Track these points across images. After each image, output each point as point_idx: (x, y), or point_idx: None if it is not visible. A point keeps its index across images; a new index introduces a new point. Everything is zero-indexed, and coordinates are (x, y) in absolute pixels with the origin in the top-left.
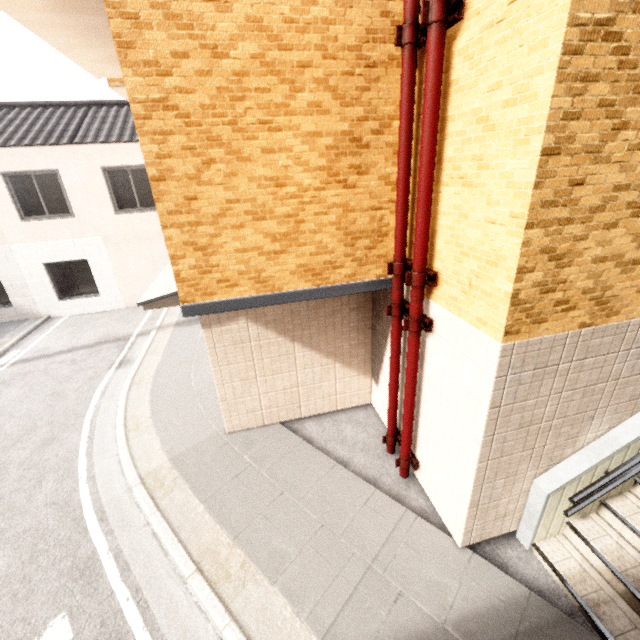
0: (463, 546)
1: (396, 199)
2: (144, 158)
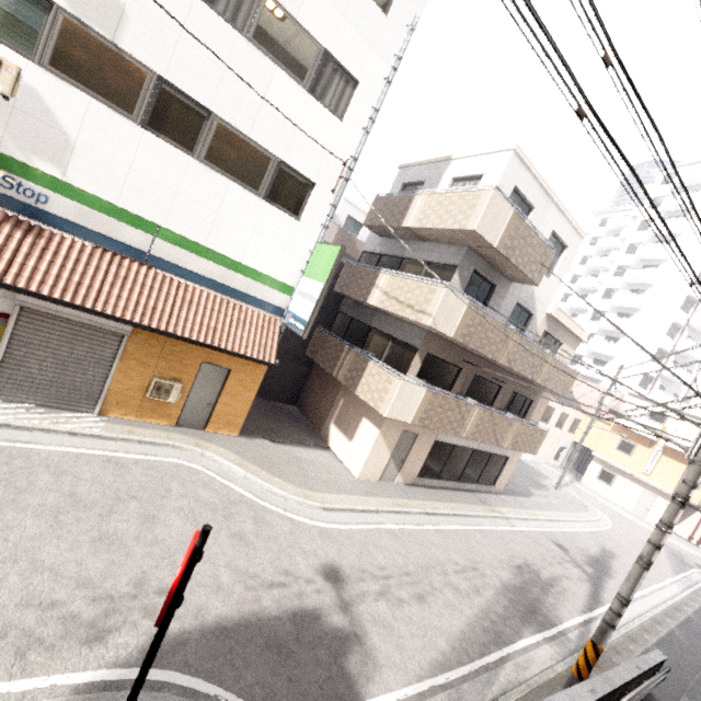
0: None
1: None
2: None
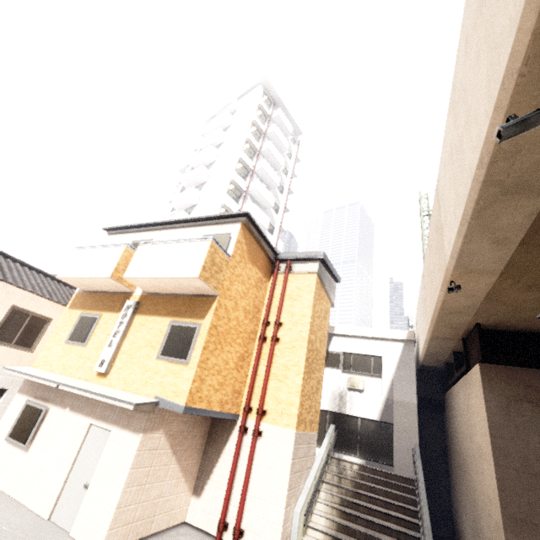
0: None
1: (251, 381)
2: (205, 340)
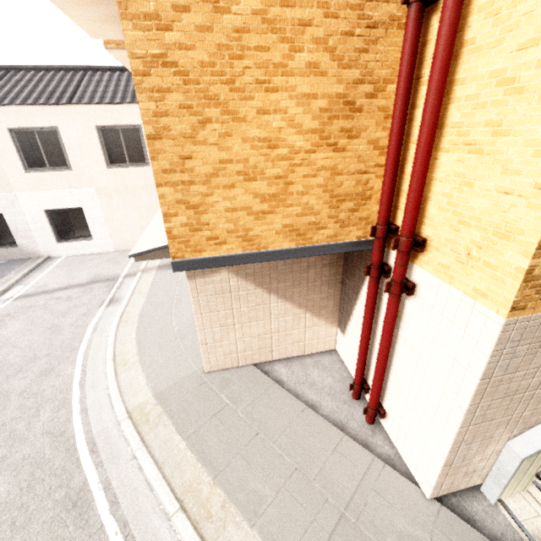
0: (431, 498)
1: (386, 164)
2: (141, 116)
